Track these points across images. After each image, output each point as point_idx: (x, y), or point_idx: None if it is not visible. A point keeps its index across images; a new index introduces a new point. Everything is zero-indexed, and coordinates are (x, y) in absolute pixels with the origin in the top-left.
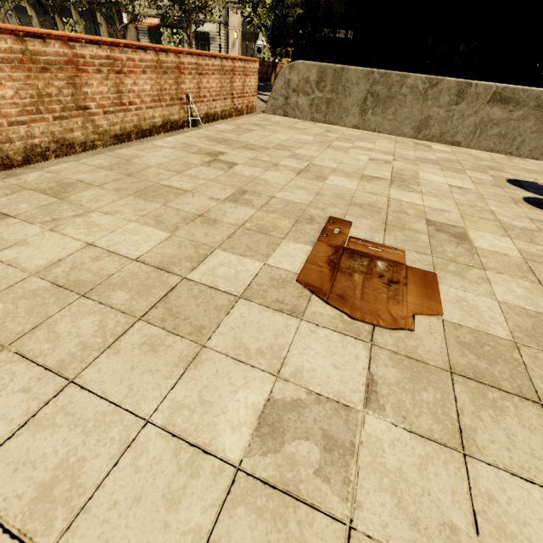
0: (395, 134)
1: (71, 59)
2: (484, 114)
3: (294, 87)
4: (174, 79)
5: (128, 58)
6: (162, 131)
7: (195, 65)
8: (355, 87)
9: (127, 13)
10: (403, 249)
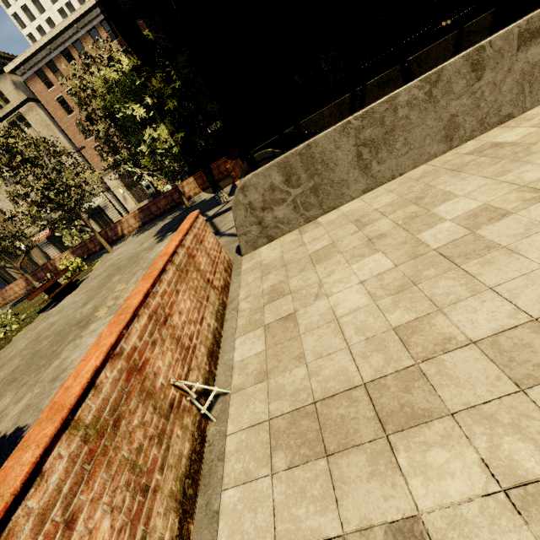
0: (422, 162)
1: None
2: (522, 65)
3: (261, 206)
4: (138, 400)
5: None
6: (188, 525)
7: (150, 320)
8: (338, 152)
9: (22, 242)
10: None
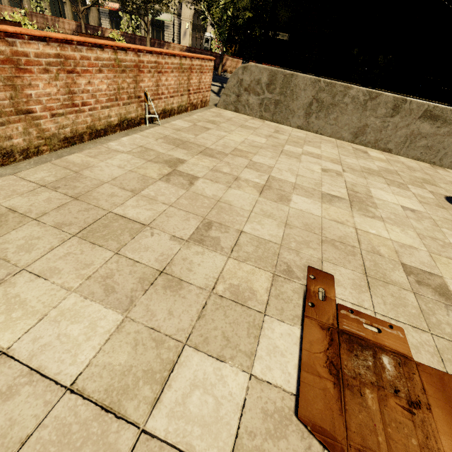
0: (335, 137)
1: (10, 58)
2: (415, 128)
3: (246, 87)
4: (132, 77)
5: (82, 56)
6: (118, 130)
7: (155, 64)
8: (302, 93)
9: None
10: (401, 327)
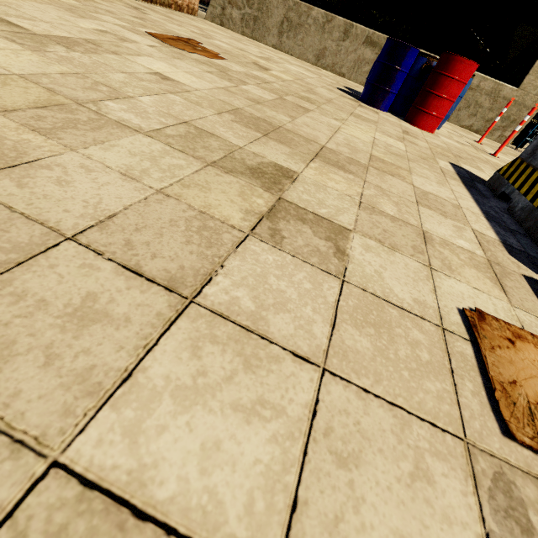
0: (302, 59)
1: None
2: (361, 53)
3: None
4: None
5: None
6: None
7: None
8: (276, 10)
9: None
10: (220, 54)
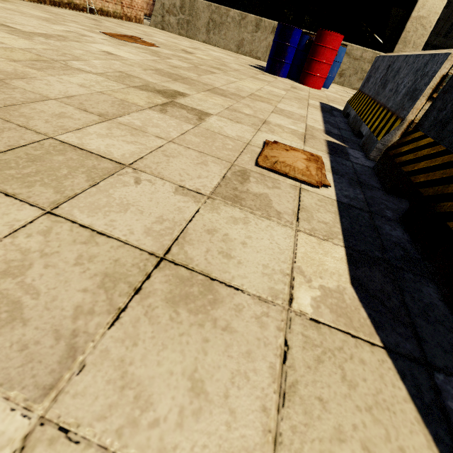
0: (227, 49)
1: None
2: (270, 40)
3: (167, 9)
4: None
5: None
6: (68, 8)
7: None
8: (203, 14)
9: None
10: (155, 44)
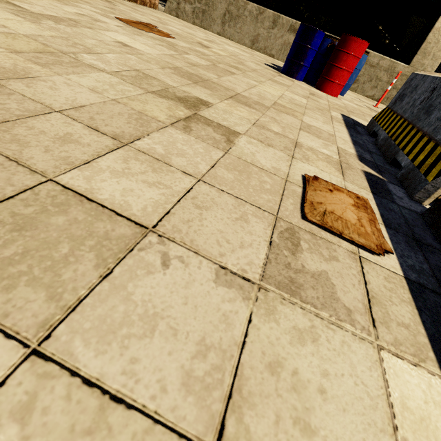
0: (241, 43)
1: None
2: (286, 39)
3: None
4: None
5: None
6: None
7: None
8: (219, 5)
9: None
10: (171, 34)
